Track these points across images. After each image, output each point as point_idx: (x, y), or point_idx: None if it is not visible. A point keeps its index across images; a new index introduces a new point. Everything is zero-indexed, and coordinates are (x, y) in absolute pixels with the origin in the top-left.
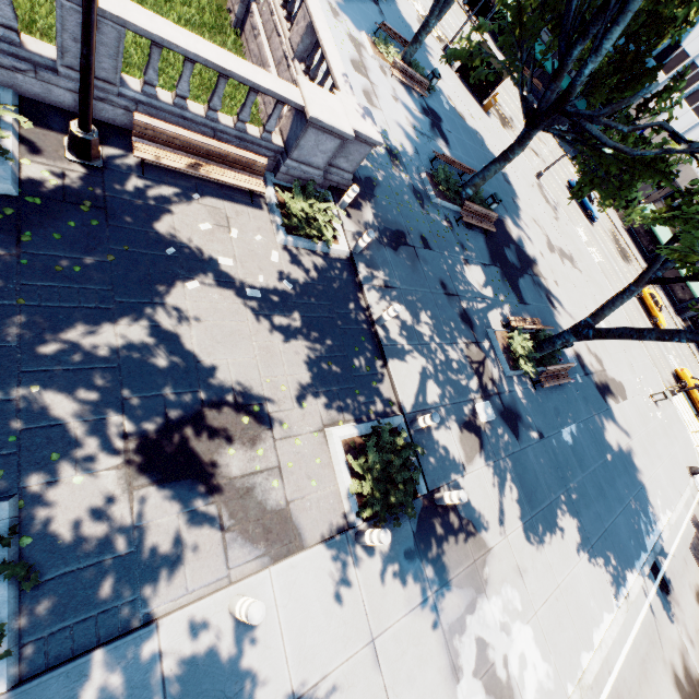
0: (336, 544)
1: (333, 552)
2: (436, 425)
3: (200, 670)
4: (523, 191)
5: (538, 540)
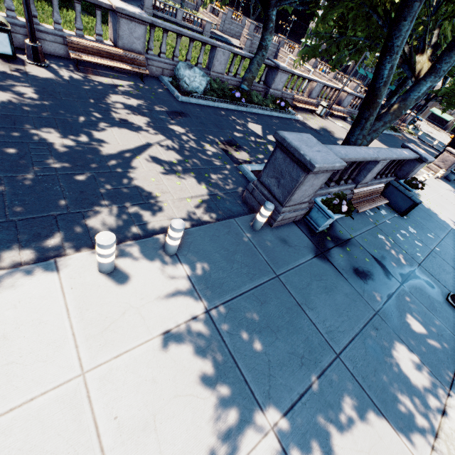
0: None
1: None
2: None
3: None
4: None
5: None
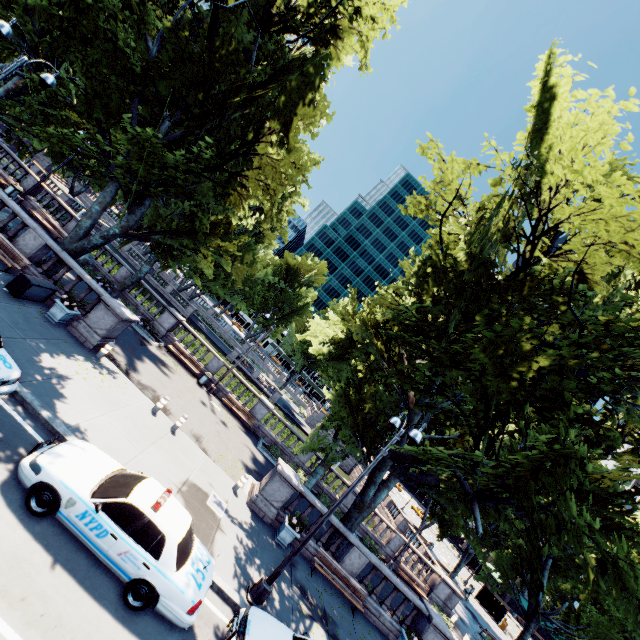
0: None
1: None
2: None
3: None
4: None
5: None
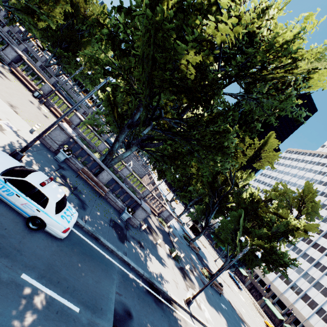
0: (167, 253)
1: (167, 253)
2: (184, 262)
3: (153, 244)
4: (209, 259)
5: (210, 304)
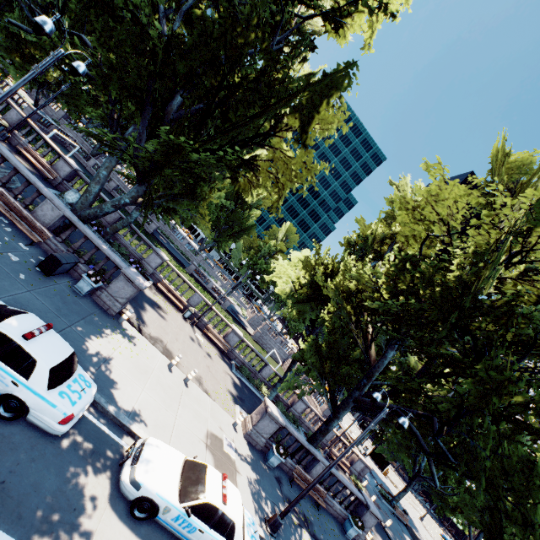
0: None
1: None
2: None
3: None
4: (416, 522)
5: None
